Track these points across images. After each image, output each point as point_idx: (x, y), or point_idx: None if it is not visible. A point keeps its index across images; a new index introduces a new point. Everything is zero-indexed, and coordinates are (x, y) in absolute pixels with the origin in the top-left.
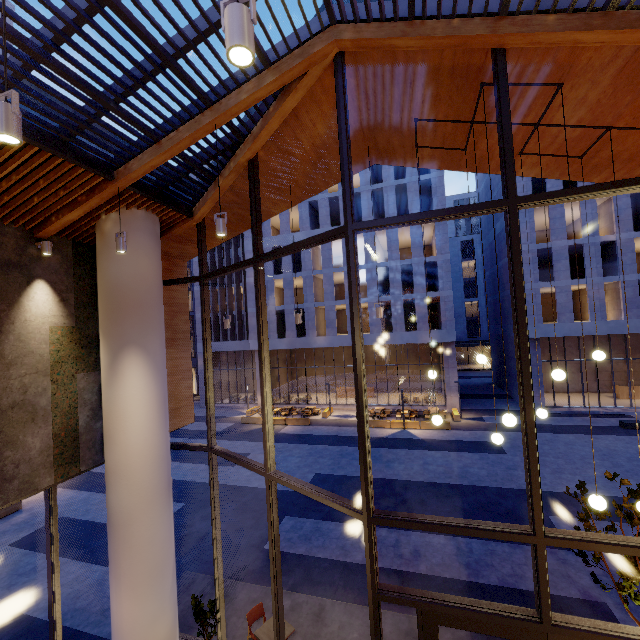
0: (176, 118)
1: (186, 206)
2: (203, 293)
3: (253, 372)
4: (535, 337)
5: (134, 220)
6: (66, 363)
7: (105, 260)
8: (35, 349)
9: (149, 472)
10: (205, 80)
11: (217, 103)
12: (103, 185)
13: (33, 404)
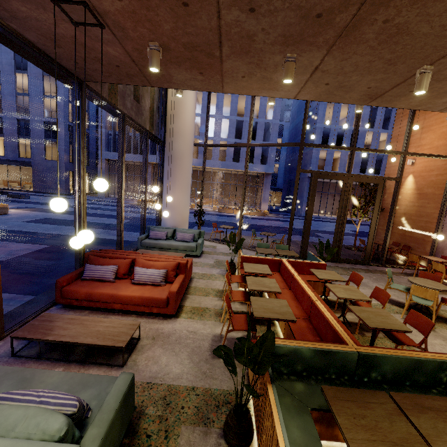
0: None
1: None
2: None
3: (140, 178)
4: (348, 116)
5: None
6: None
7: None
8: None
9: (191, 138)
10: None
11: None
12: None
13: None
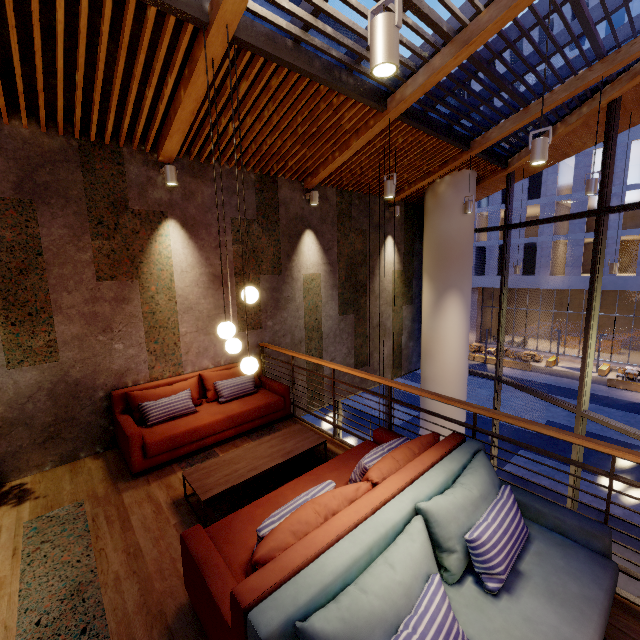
0: (549, 79)
1: (504, 158)
2: (505, 242)
3: None
4: None
5: (463, 180)
6: (398, 298)
7: (436, 218)
8: (386, 287)
9: (457, 386)
10: (616, 34)
11: (612, 53)
12: (457, 156)
13: (384, 325)
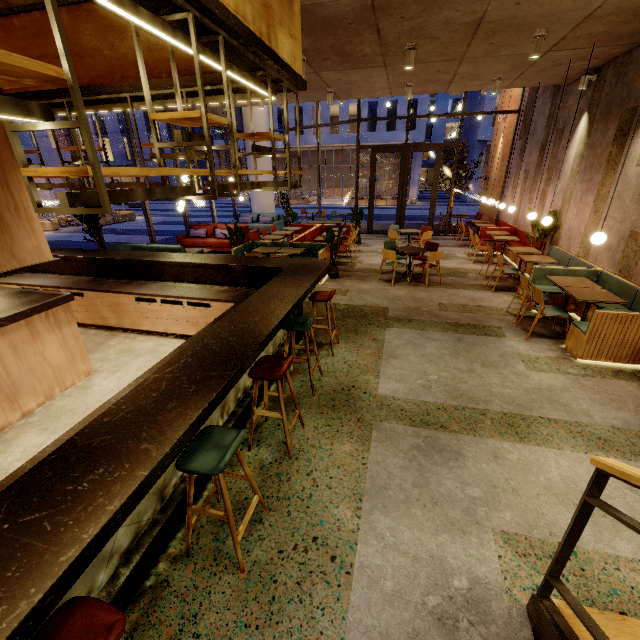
0: None
1: None
2: None
3: None
4: None
5: None
6: None
7: None
8: None
9: (265, 128)
10: None
11: None
12: None
13: None
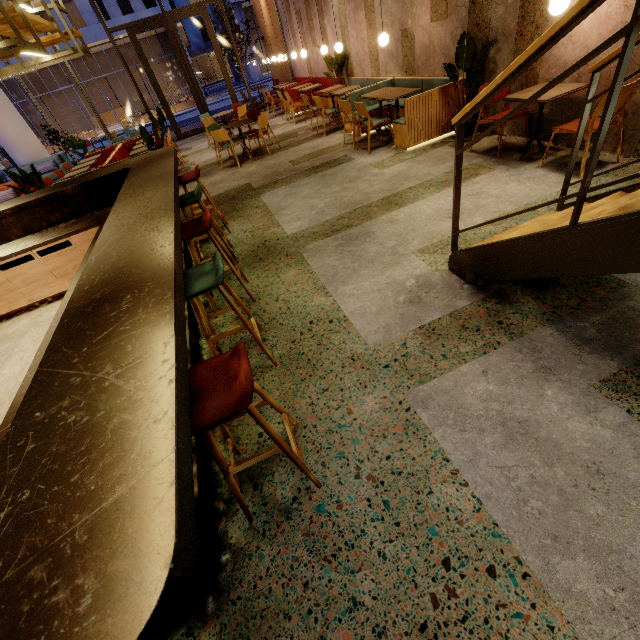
0: None
1: None
2: None
3: None
4: None
5: None
6: None
7: None
8: None
9: None
10: None
11: None
12: None
13: None
